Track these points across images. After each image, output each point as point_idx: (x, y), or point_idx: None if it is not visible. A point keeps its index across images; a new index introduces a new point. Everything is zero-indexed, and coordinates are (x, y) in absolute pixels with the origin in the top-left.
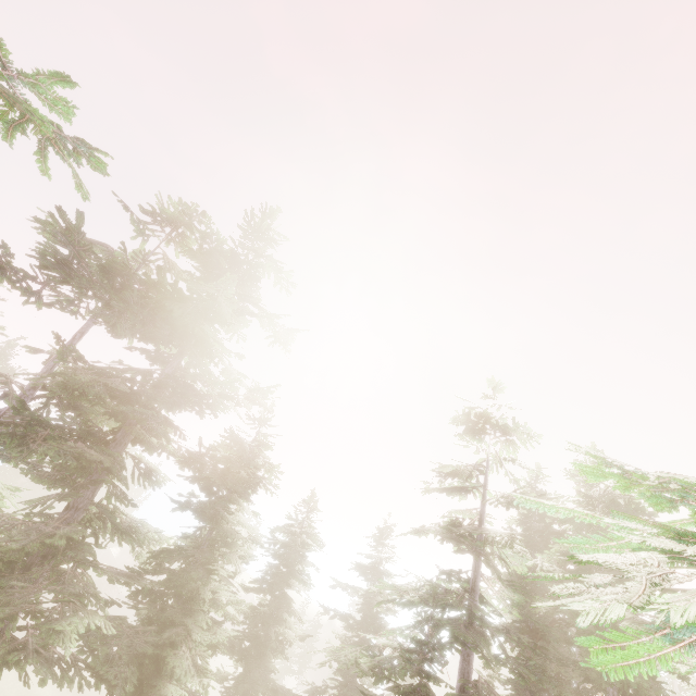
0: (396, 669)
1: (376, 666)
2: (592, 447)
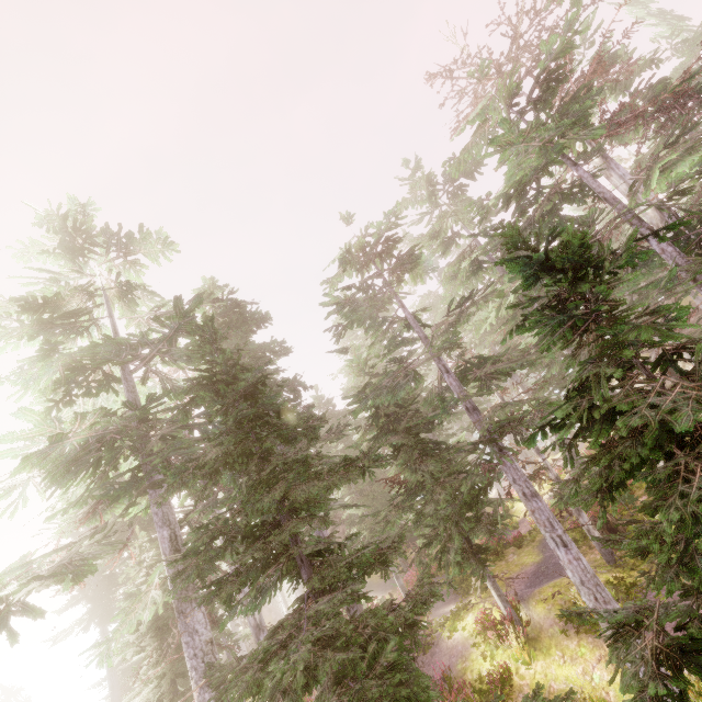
0: (94, 552)
1: (55, 571)
2: (206, 279)
